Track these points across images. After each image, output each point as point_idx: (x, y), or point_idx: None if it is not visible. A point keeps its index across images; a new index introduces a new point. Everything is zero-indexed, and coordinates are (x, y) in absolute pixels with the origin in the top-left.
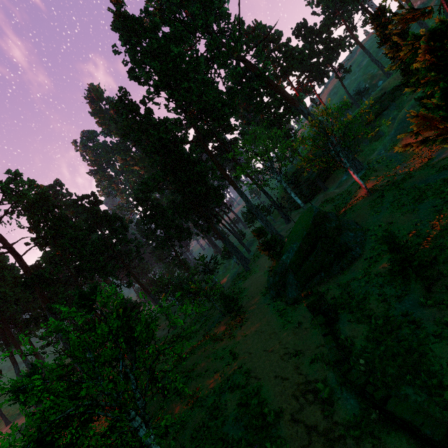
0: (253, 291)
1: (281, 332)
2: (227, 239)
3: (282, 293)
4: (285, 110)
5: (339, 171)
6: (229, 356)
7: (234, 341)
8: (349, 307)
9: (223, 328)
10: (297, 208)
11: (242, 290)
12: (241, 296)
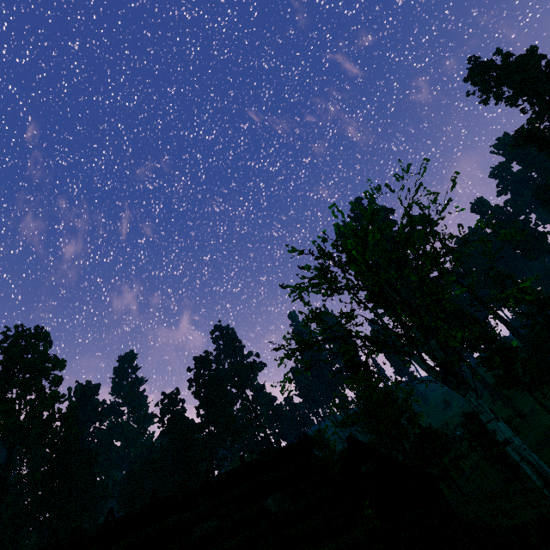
0: None
1: None
2: None
3: None
4: None
5: None
6: None
7: None
8: None
9: None
10: None
11: None
12: None
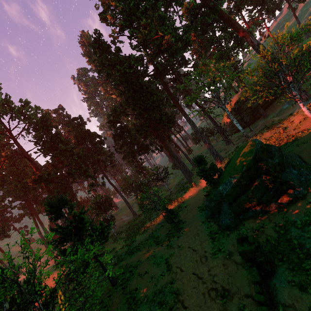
0: (192, 204)
1: (211, 258)
2: (175, 155)
3: (216, 216)
4: (235, 43)
5: (280, 100)
6: (165, 266)
7: (170, 251)
8: (288, 260)
9: (165, 233)
10: (237, 131)
11: (184, 200)
12: (182, 206)
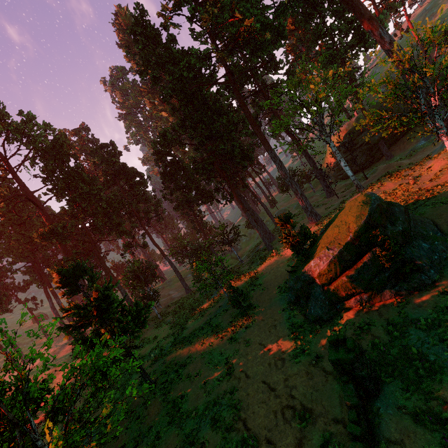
0: (269, 281)
1: (290, 362)
2: (251, 209)
3: (303, 302)
4: (354, 38)
5: (414, 133)
6: (224, 367)
7: (233, 347)
8: (402, 375)
9: (228, 320)
10: (344, 177)
11: (258, 275)
12: (255, 283)
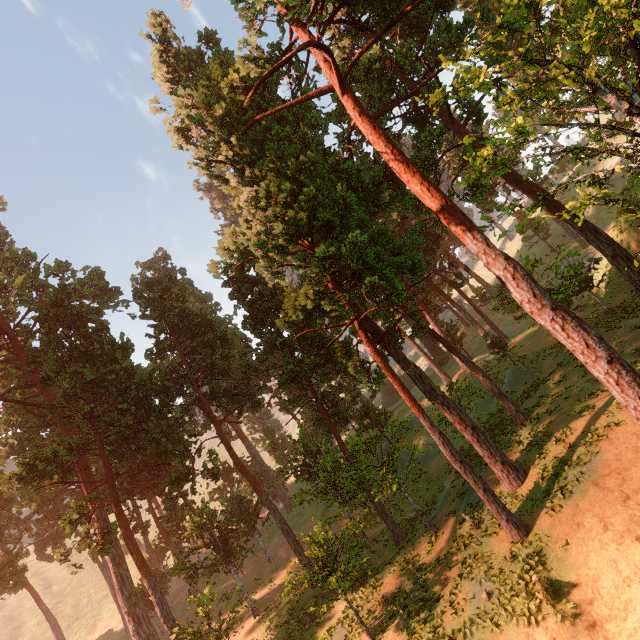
0: None
1: None
2: (439, 396)
3: None
4: None
5: None
6: None
7: None
8: None
9: None
10: None
11: None
12: None
